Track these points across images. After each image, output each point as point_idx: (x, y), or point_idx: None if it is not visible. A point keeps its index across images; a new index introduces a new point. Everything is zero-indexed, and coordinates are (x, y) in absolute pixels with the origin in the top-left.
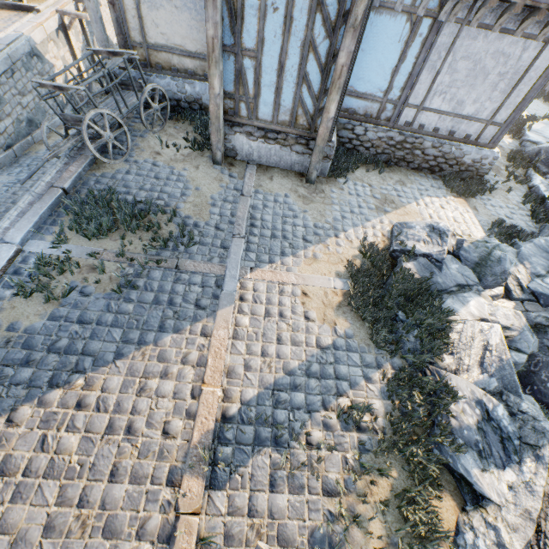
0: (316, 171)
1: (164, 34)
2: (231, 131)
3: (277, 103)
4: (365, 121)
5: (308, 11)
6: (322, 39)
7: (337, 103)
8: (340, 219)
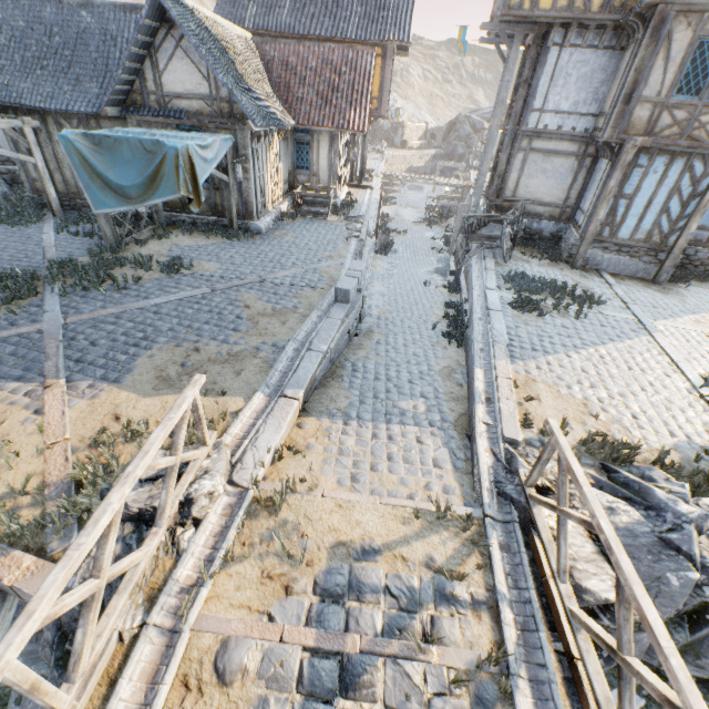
0: (666, 273)
1: (529, 192)
2: (589, 247)
3: (637, 226)
4: (695, 245)
5: (679, 173)
6: (686, 187)
7: (698, 223)
8: (700, 304)
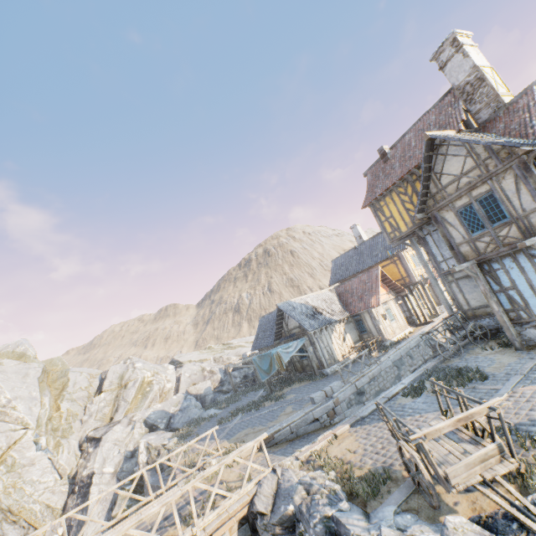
0: None
1: (478, 301)
2: (521, 329)
3: None
4: None
5: (528, 261)
6: None
7: None
8: None
